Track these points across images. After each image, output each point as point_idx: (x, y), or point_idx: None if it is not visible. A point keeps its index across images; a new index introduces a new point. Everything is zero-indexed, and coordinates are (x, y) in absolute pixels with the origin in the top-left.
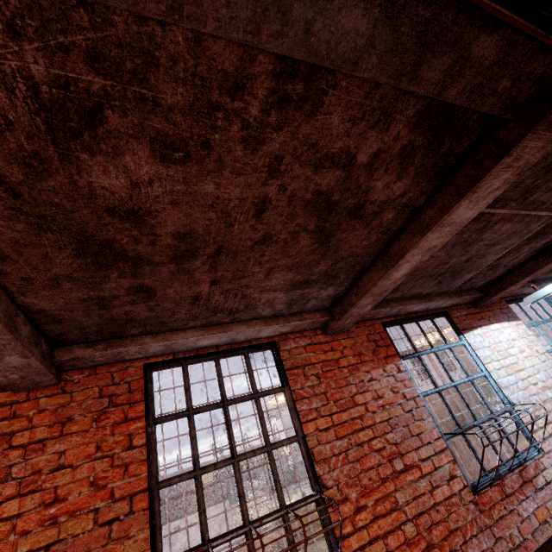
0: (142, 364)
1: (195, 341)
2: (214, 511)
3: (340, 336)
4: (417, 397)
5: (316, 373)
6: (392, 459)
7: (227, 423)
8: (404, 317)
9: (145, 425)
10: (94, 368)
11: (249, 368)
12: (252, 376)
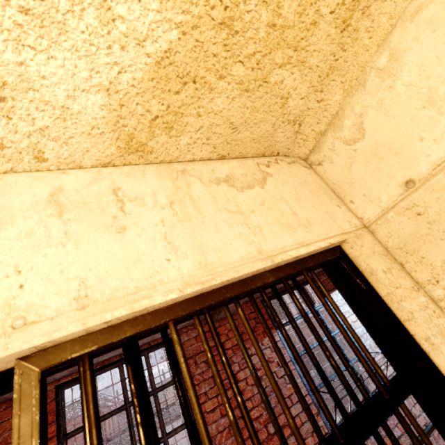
0: (54, 386)
1: (96, 360)
2: (176, 425)
3: (226, 321)
4: (288, 362)
5: (206, 360)
6: (268, 423)
7: (129, 423)
8: (280, 291)
9: (56, 444)
10: (10, 400)
11: (148, 368)
12: (151, 375)
